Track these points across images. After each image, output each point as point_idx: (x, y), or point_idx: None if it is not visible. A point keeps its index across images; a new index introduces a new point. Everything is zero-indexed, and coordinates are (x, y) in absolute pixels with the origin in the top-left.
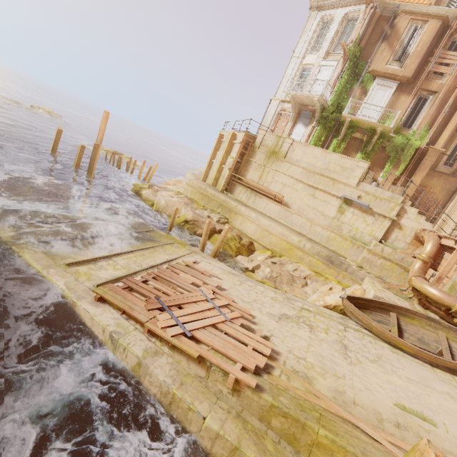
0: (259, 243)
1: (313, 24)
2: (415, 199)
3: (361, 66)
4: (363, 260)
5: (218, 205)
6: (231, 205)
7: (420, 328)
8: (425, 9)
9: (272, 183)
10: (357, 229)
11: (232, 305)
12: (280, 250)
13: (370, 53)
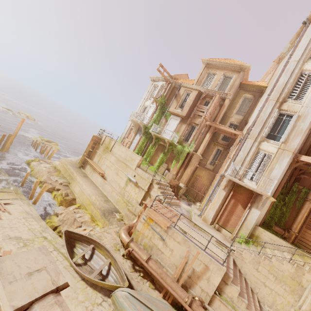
0: (78, 199)
1: (151, 87)
2: (194, 183)
3: (166, 108)
4: (125, 215)
5: (68, 174)
6: (74, 175)
7: (103, 257)
8: (192, 86)
9: (102, 165)
10: (131, 196)
11: None
12: (86, 205)
13: (170, 103)
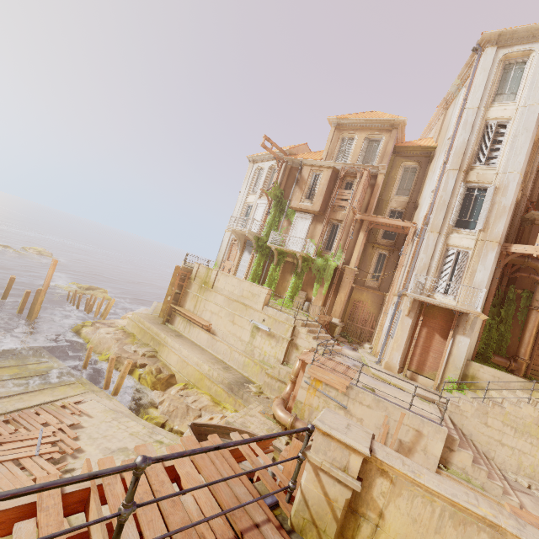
0: (178, 375)
1: (251, 172)
2: (353, 314)
3: (285, 203)
4: (264, 385)
5: (151, 338)
6: (161, 337)
7: None
8: (320, 162)
9: (203, 312)
10: (265, 352)
11: (65, 442)
12: (195, 381)
13: (290, 193)
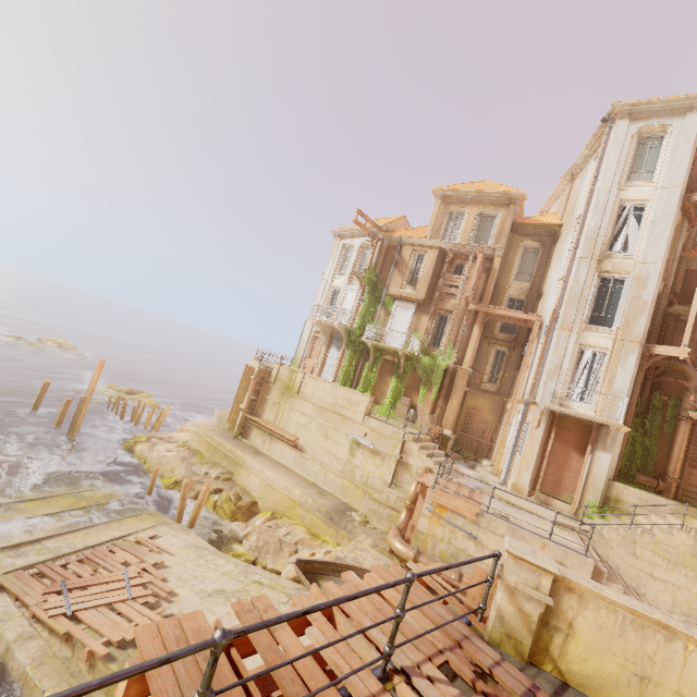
0: (262, 502)
1: (337, 250)
2: (468, 424)
3: (381, 289)
4: (370, 513)
5: (223, 456)
6: (237, 455)
7: None
8: (424, 241)
9: (287, 423)
10: (369, 473)
11: (154, 584)
12: (284, 509)
13: (387, 277)
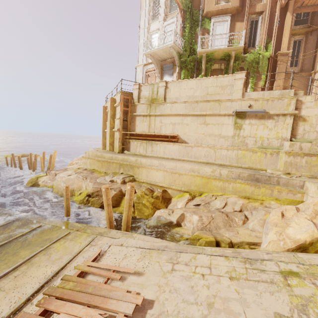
0: (172, 188)
1: (146, 1)
2: None
3: (196, 13)
4: (286, 166)
5: (118, 166)
6: (131, 161)
7: None
8: None
9: (162, 127)
10: (261, 137)
11: None
12: (197, 187)
13: (199, 2)
